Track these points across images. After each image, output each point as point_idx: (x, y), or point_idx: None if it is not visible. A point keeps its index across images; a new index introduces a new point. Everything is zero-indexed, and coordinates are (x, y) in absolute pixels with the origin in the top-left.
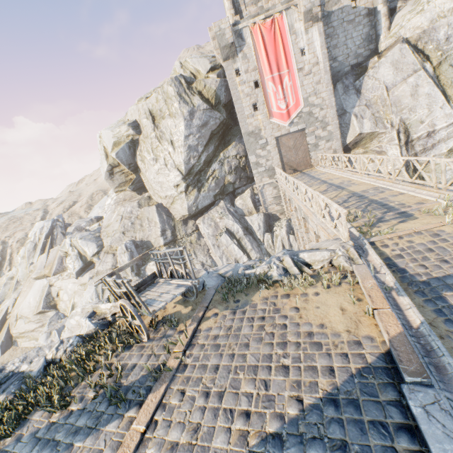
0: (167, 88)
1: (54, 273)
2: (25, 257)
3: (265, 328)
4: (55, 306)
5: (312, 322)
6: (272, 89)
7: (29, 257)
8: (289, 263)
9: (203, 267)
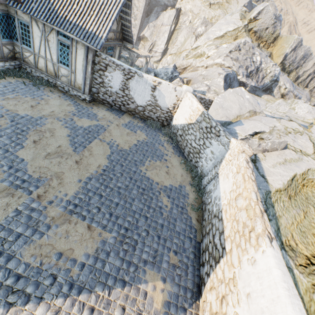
0: None
1: None
2: None
3: None
4: None
5: None
6: None
7: None
8: None
9: None
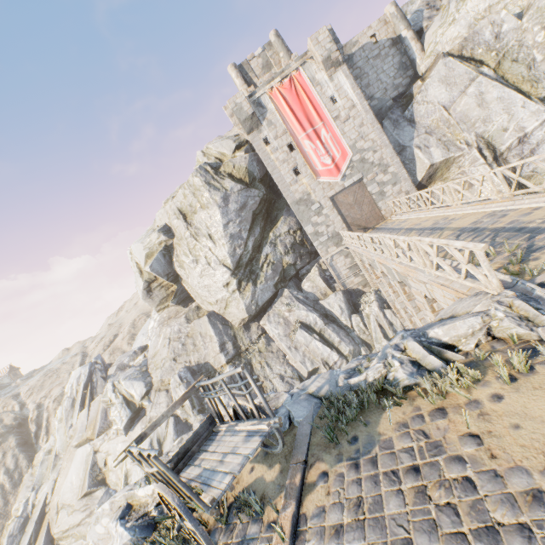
0: (193, 180)
1: (98, 433)
2: (63, 419)
3: (429, 495)
4: (104, 480)
5: (525, 464)
6: (310, 147)
7: (67, 419)
8: (417, 351)
9: (283, 380)
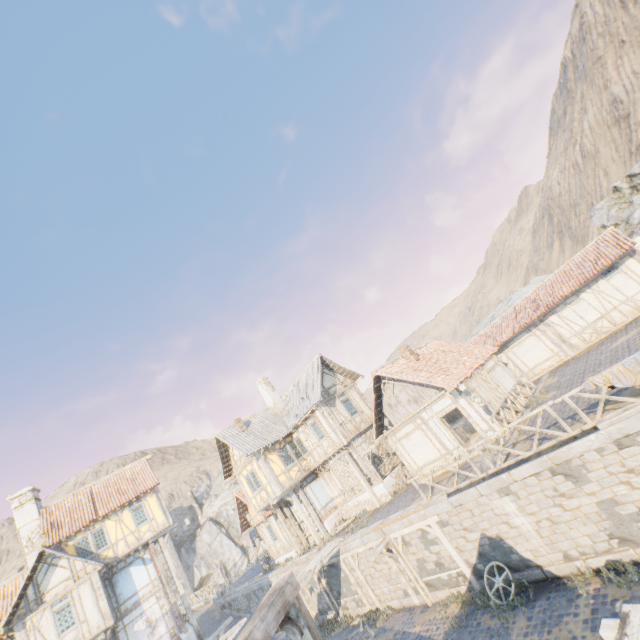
0: None
1: None
2: None
3: None
4: None
5: None
6: None
7: None
8: None
9: None
